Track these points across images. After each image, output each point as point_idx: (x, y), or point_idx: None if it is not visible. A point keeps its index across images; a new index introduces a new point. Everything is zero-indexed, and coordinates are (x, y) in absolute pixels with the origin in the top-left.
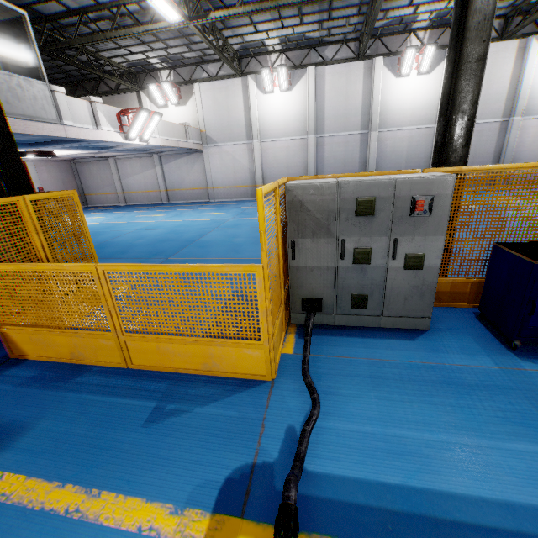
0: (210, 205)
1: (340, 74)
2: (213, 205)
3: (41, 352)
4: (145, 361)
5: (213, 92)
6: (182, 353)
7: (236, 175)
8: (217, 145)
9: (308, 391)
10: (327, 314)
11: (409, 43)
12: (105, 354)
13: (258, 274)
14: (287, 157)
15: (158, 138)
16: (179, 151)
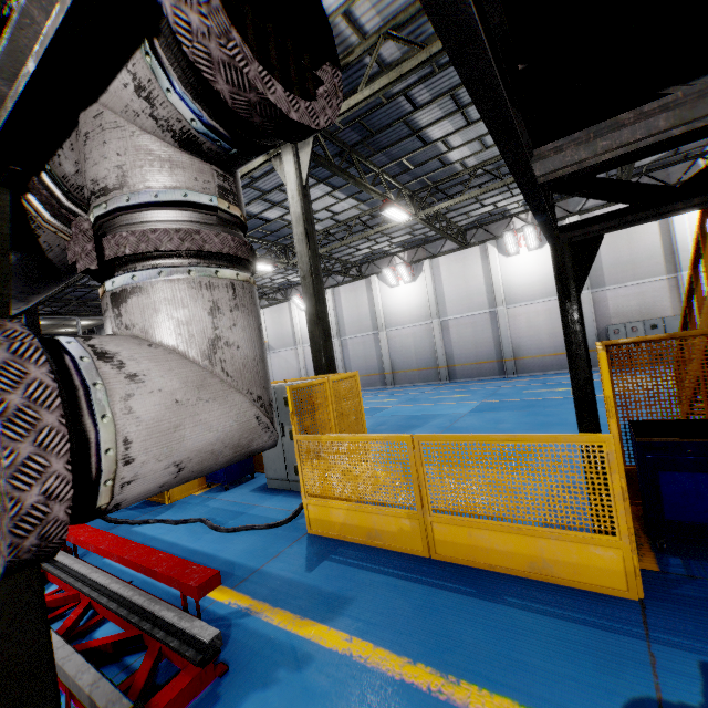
0: None
1: (350, 291)
2: None
3: None
4: None
5: (271, 313)
6: None
7: (289, 374)
8: (276, 351)
9: None
10: None
11: (395, 262)
12: None
13: None
14: None
15: None
16: None
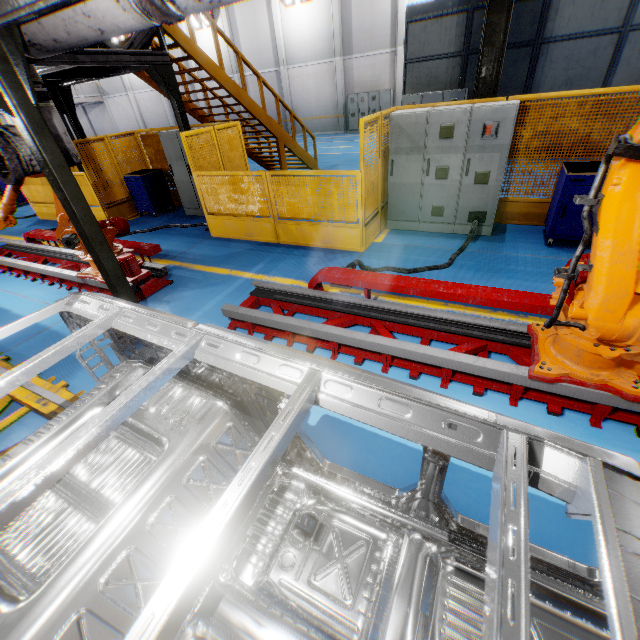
0: None
1: None
2: None
3: None
4: None
5: None
6: None
7: (130, 123)
8: (110, 96)
9: None
10: None
11: None
12: None
13: None
14: (153, 107)
15: None
16: (92, 102)
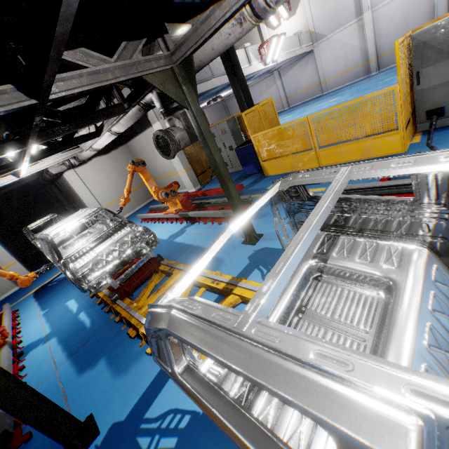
0: (325, 97)
1: None
2: (327, 96)
3: (278, 170)
4: (329, 161)
5: None
6: (349, 151)
7: (347, 59)
8: (326, 38)
9: (430, 148)
10: (447, 117)
11: None
12: (308, 163)
13: (396, 90)
14: (404, 15)
15: (282, 55)
16: (293, 60)
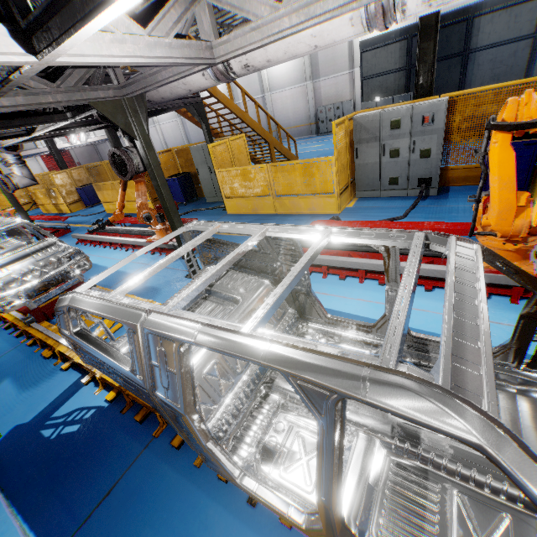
0: None
1: None
2: None
3: None
4: None
5: None
6: None
7: (156, 145)
8: None
9: None
10: None
11: None
12: None
13: None
14: (173, 132)
15: (95, 137)
16: None
